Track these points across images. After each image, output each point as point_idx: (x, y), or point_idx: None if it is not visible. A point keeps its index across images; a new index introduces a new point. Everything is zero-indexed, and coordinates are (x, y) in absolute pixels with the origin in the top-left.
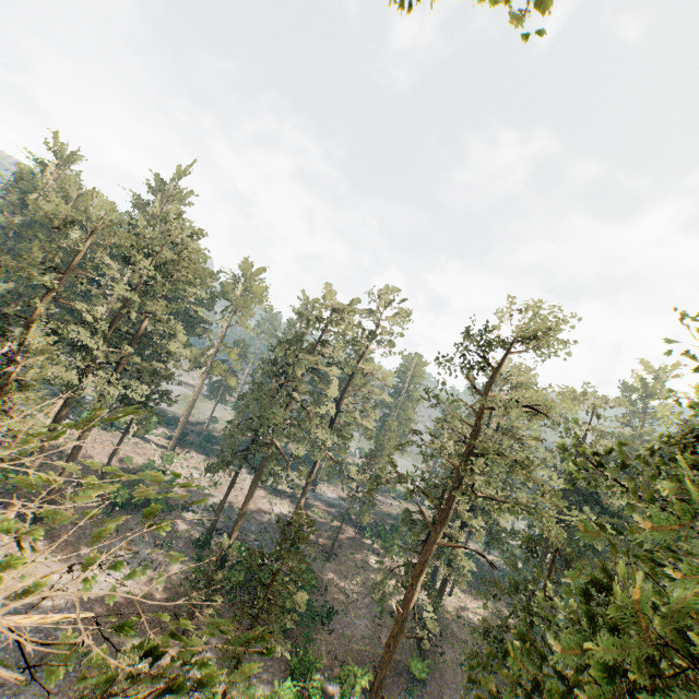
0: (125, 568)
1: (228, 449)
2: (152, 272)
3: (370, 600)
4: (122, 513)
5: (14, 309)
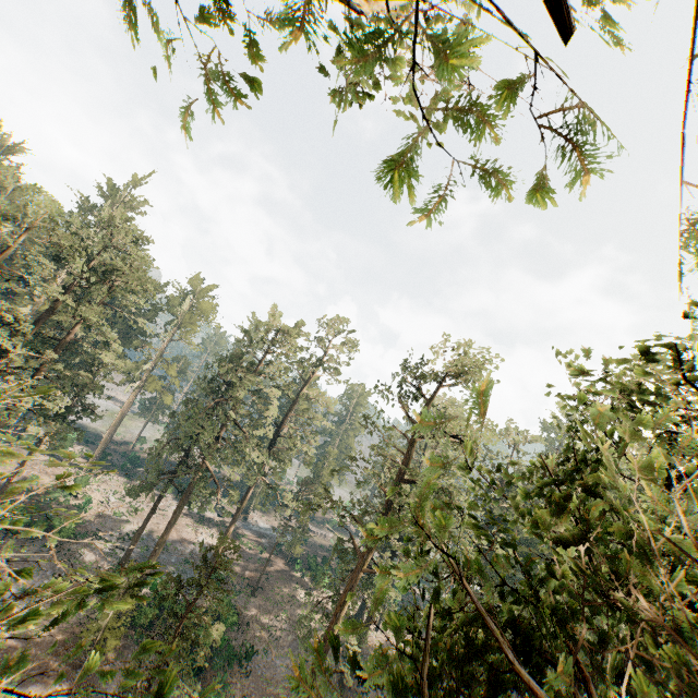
0: None
1: (155, 470)
2: (91, 277)
3: (294, 637)
4: (18, 541)
5: None
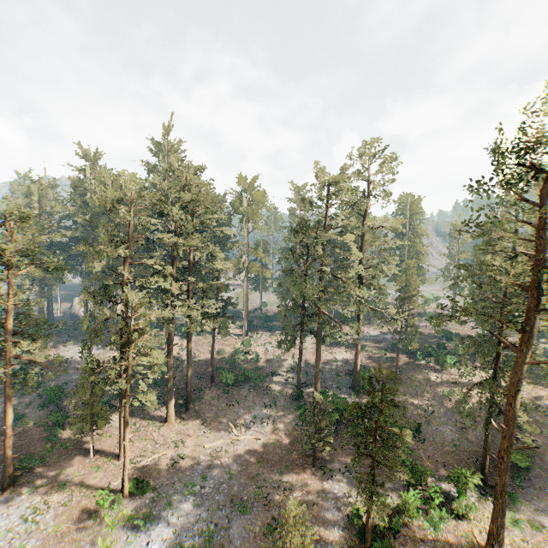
0: (253, 427)
1: (289, 327)
2: (182, 215)
3: (445, 409)
4: (235, 389)
5: (111, 280)
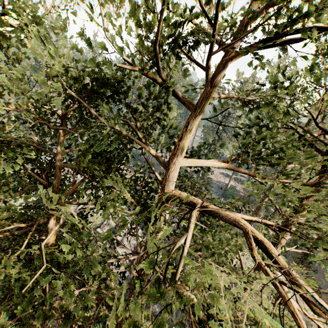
0: None
1: None
2: None
3: None
4: None
5: None
